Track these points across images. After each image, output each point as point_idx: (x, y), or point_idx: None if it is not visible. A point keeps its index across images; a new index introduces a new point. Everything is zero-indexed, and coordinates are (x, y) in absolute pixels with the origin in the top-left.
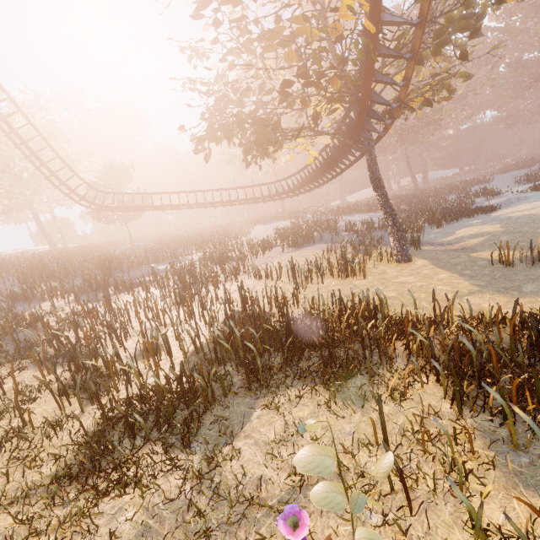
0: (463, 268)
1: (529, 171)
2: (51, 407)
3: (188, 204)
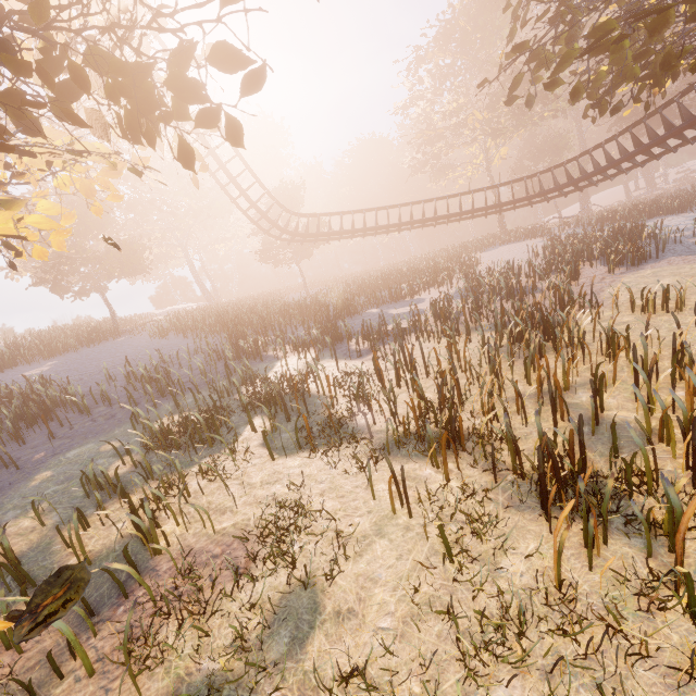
0: None
1: None
2: (549, 543)
3: (400, 224)
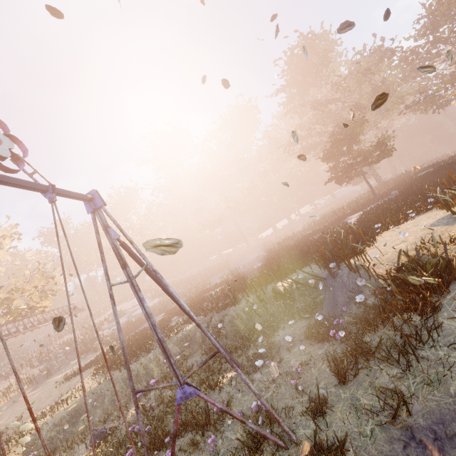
0: None
1: None
2: None
3: (42, 319)
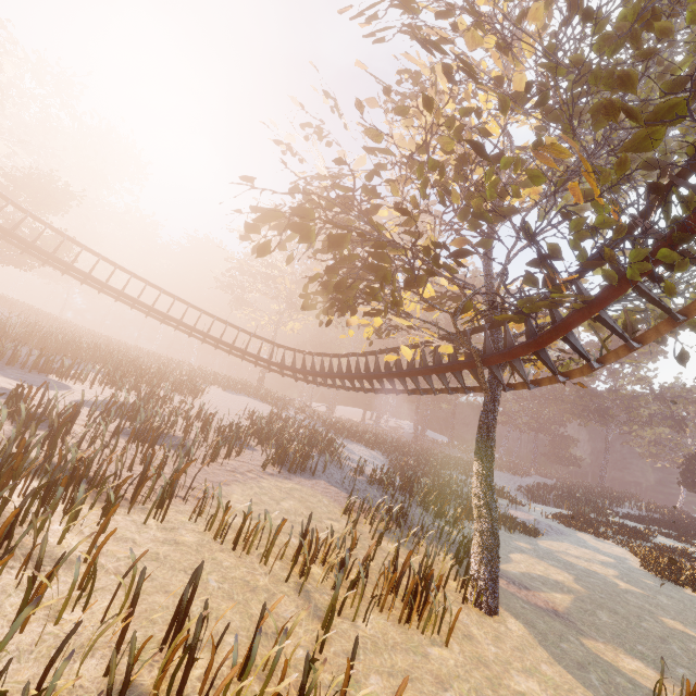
0: (607, 690)
1: (523, 482)
2: None
3: (136, 300)
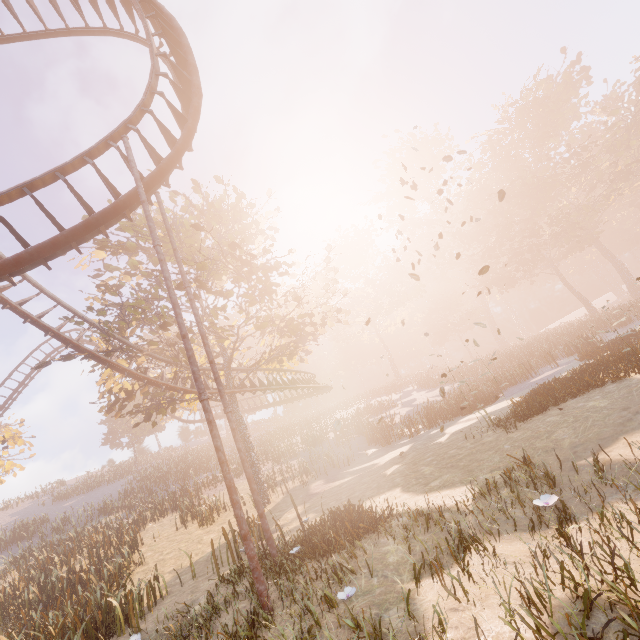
0: None
1: None
2: None
3: (255, 407)
